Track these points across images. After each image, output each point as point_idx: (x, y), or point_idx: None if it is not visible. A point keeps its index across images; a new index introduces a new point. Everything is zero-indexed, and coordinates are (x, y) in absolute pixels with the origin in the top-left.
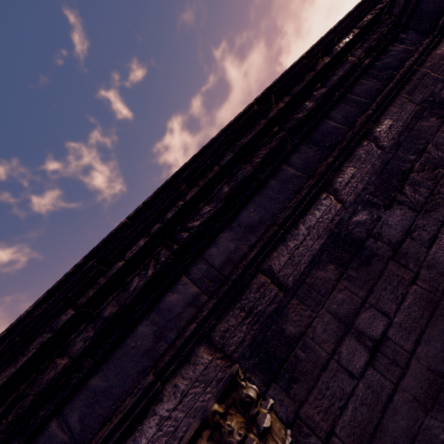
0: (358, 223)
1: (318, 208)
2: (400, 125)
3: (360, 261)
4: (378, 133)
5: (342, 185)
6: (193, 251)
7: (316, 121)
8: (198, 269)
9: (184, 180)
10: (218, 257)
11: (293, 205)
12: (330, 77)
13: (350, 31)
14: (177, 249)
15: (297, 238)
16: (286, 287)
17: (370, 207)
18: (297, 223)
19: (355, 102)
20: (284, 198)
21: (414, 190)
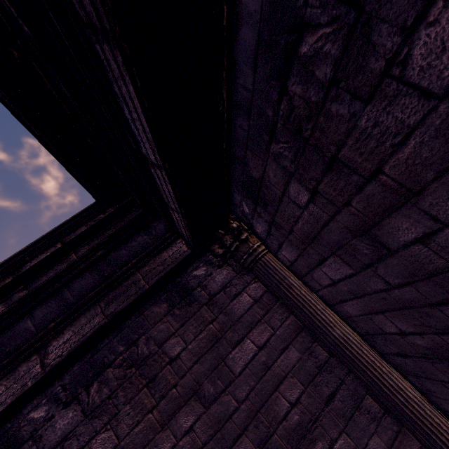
0: (32, 419)
1: None
2: (76, 341)
3: None
4: (51, 347)
5: None
6: None
7: (10, 321)
8: None
9: None
10: None
11: None
12: (41, 276)
13: (54, 245)
14: None
15: None
16: None
17: (53, 403)
18: None
19: (64, 300)
20: None
21: (99, 389)
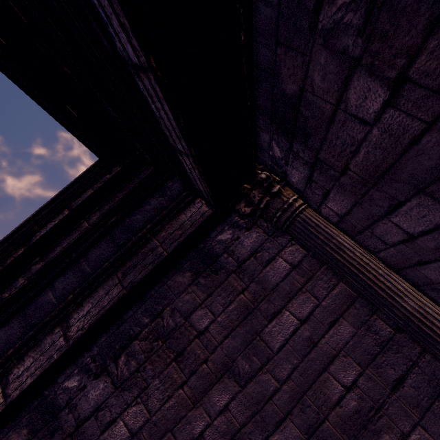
0: (66, 388)
1: None
2: (96, 313)
3: (47, 432)
4: (73, 320)
5: (14, 378)
6: None
7: (32, 293)
8: None
9: None
10: None
11: None
12: (55, 247)
13: (61, 212)
14: None
15: None
16: None
17: (84, 373)
18: None
19: (82, 271)
20: None
21: (127, 361)
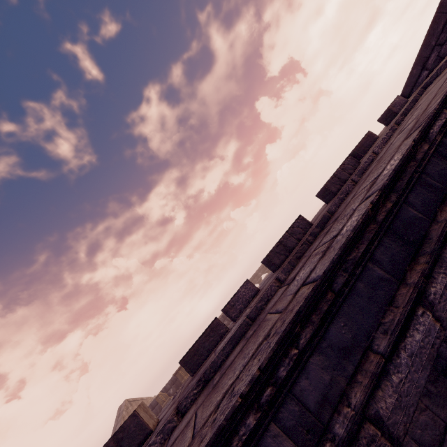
0: None
1: (417, 328)
2: None
3: (437, 372)
4: None
5: (437, 298)
6: (286, 390)
7: (398, 208)
8: (289, 412)
9: (301, 321)
10: (312, 393)
11: (395, 327)
12: None
13: (441, 111)
14: (272, 396)
15: (402, 371)
16: (397, 441)
17: None
18: (398, 348)
19: (431, 186)
20: (376, 310)
21: None
